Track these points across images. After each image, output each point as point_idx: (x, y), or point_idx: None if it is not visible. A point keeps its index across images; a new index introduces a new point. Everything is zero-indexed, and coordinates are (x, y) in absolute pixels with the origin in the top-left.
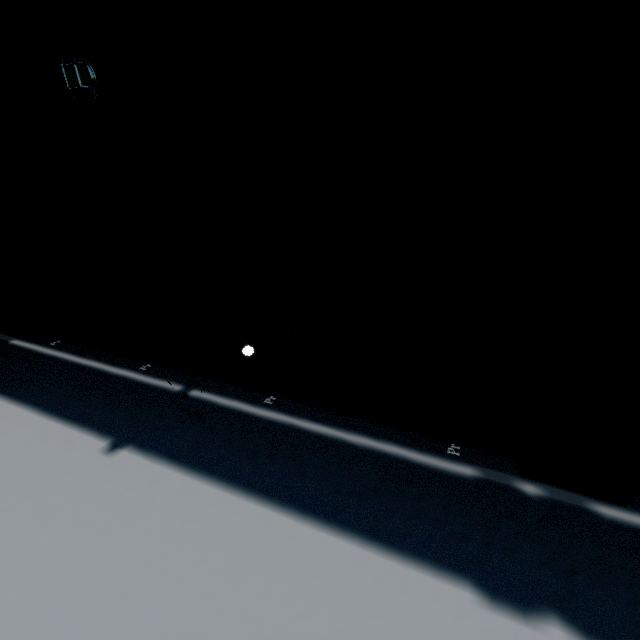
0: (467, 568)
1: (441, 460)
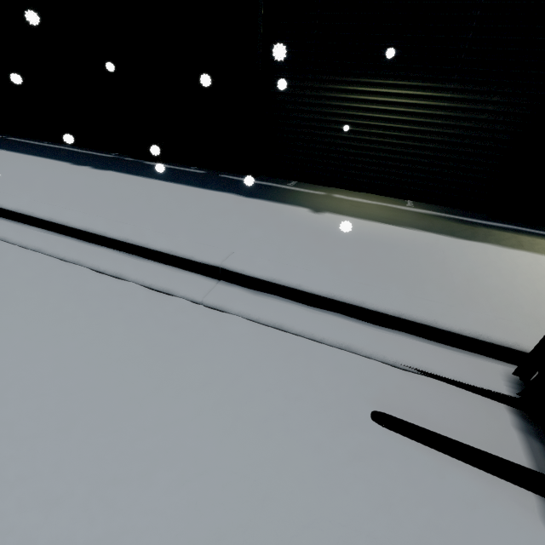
0: (75, 162)
1: (104, 154)
